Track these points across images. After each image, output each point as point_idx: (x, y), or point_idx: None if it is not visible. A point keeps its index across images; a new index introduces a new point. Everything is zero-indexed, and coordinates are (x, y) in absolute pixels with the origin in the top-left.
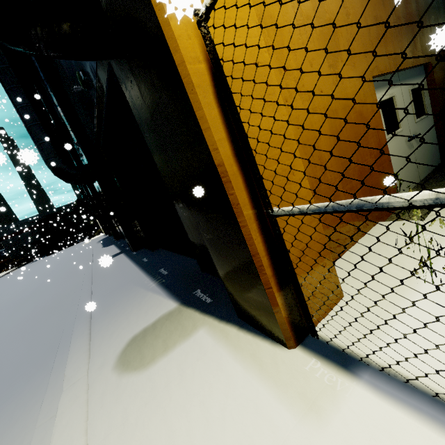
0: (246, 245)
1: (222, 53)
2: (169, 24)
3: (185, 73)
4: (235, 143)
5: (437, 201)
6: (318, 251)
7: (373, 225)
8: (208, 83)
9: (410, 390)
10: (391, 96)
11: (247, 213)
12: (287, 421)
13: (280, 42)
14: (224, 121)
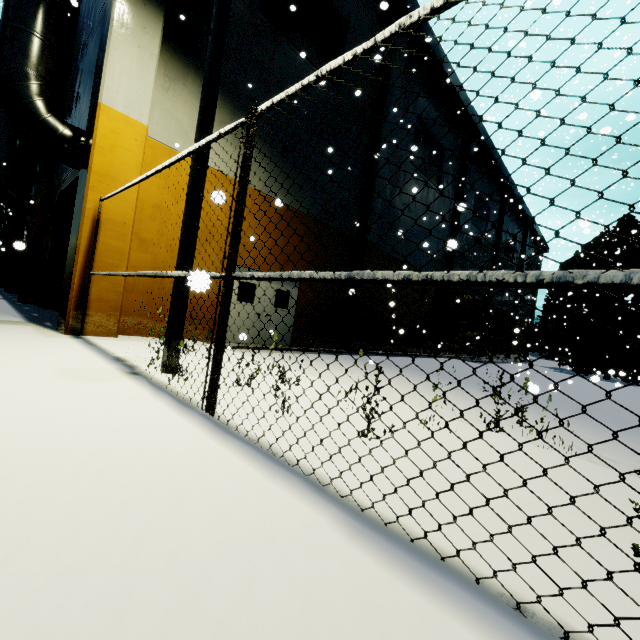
0: (72, 279)
1: (107, 212)
2: (88, 195)
3: (84, 211)
4: (92, 242)
5: (104, 273)
6: (112, 306)
7: (186, 337)
8: (93, 218)
9: (87, 341)
10: (254, 283)
11: (80, 267)
12: (36, 335)
13: (167, 220)
14: (91, 232)
